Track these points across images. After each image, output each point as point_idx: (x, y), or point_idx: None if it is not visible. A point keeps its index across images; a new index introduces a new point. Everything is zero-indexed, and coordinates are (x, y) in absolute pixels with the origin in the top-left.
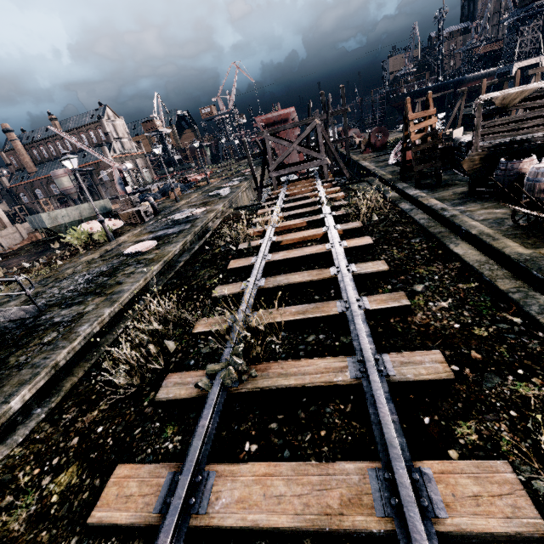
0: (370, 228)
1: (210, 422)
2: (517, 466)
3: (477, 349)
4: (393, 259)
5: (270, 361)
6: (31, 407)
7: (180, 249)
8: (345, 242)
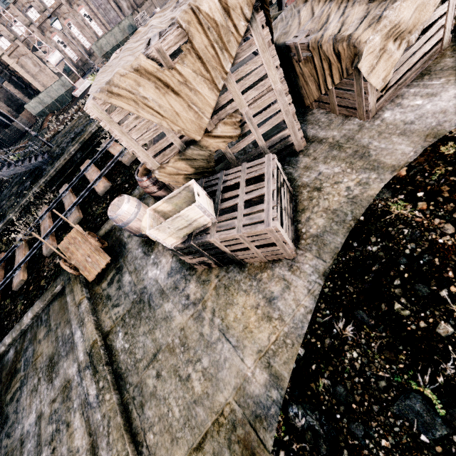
0: (133, 165)
1: (7, 256)
2: (2, 314)
3: (34, 287)
4: (92, 214)
5: (24, 245)
6: (23, 216)
7: (98, 126)
8: (99, 181)
